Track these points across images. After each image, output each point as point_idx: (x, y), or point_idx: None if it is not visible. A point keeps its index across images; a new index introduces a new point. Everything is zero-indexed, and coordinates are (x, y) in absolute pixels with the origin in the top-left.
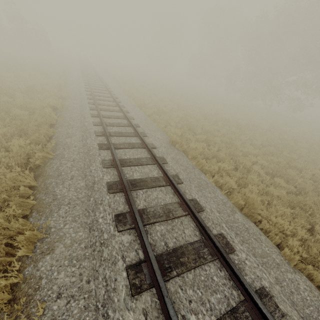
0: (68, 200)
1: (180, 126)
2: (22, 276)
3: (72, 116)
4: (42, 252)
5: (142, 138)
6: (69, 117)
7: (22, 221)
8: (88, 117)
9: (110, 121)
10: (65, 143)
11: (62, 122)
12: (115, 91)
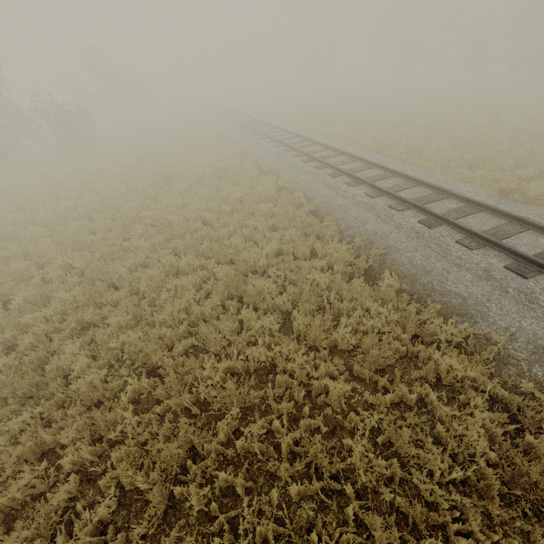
0: (482, 297)
1: (463, 164)
2: (539, 377)
3: (324, 194)
4: (532, 352)
5: (466, 198)
6: (323, 196)
7: (467, 326)
8: (349, 189)
9: (382, 186)
10: (373, 232)
11: (326, 205)
12: (313, 138)
